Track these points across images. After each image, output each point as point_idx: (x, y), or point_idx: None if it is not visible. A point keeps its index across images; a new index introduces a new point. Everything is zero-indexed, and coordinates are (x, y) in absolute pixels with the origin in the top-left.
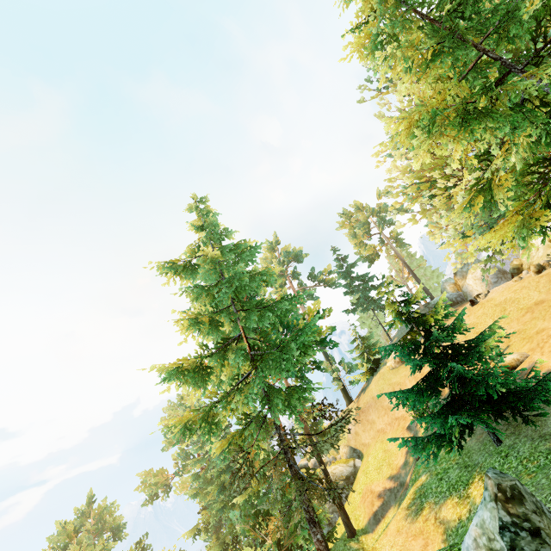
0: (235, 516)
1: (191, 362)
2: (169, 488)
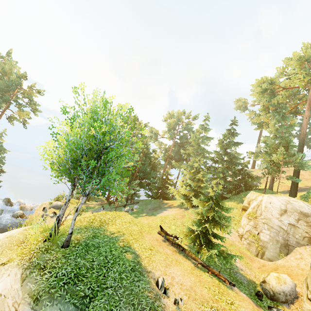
0: (268, 141)
1: (271, 79)
2: (156, 140)
